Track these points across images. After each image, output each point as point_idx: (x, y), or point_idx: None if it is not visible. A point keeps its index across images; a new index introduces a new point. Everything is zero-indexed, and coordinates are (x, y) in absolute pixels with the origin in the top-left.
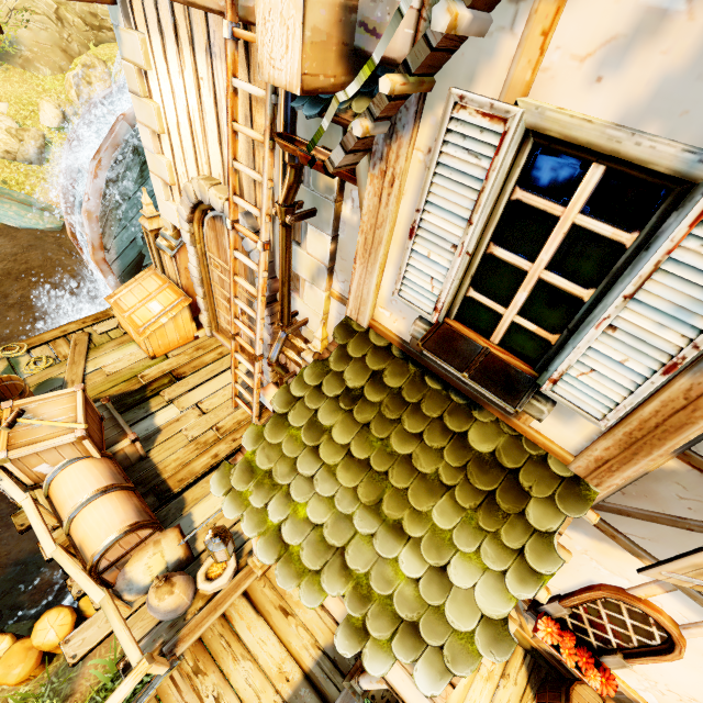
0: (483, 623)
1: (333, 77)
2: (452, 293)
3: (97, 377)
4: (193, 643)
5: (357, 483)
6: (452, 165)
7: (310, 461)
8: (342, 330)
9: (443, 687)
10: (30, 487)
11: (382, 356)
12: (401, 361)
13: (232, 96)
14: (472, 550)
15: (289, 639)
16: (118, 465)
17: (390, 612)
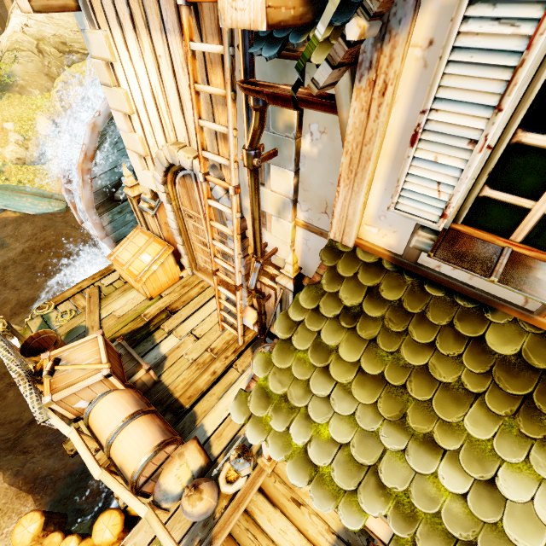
0: None
1: (292, 8)
2: (463, 196)
3: (110, 320)
4: (225, 538)
5: (375, 399)
6: (474, 45)
7: (322, 382)
8: (328, 252)
9: None
10: (73, 420)
11: (374, 271)
12: (395, 274)
13: (191, 59)
14: (520, 460)
15: (305, 527)
16: (139, 392)
17: (441, 531)
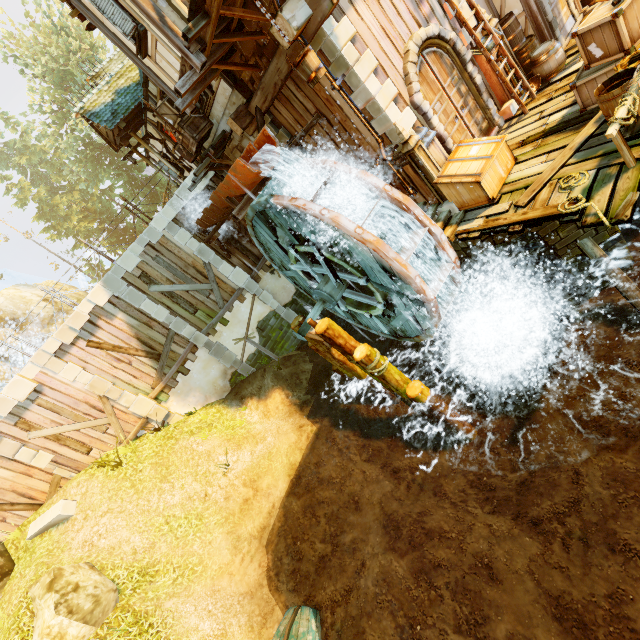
0: None
1: None
2: None
3: (555, 155)
4: None
5: None
6: None
7: None
8: None
9: None
10: None
11: None
12: None
13: None
14: None
15: None
16: None
17: None
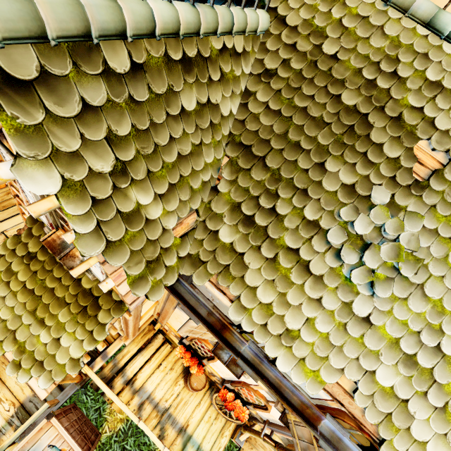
0: (70, 360)
1: None
2: (51, 220)
3: None
4: None
5: (26, 301)
6: None
7: (4, 289)
8: (31, 219)
9: (49, 385)
10: None
11: None
12: None
13: None
14: (73, 331)
15: None
16: None
17: (32, 357)
